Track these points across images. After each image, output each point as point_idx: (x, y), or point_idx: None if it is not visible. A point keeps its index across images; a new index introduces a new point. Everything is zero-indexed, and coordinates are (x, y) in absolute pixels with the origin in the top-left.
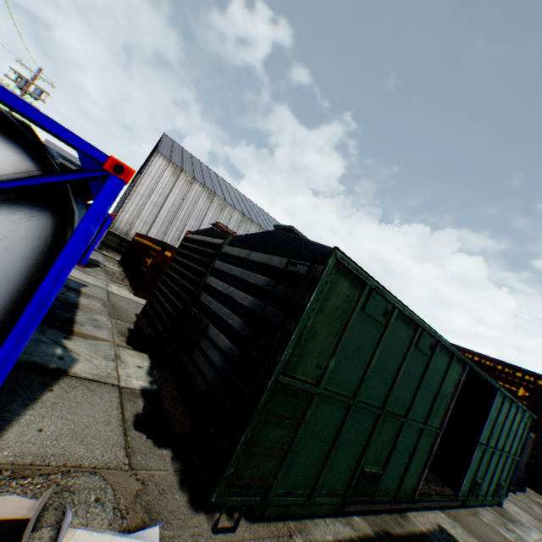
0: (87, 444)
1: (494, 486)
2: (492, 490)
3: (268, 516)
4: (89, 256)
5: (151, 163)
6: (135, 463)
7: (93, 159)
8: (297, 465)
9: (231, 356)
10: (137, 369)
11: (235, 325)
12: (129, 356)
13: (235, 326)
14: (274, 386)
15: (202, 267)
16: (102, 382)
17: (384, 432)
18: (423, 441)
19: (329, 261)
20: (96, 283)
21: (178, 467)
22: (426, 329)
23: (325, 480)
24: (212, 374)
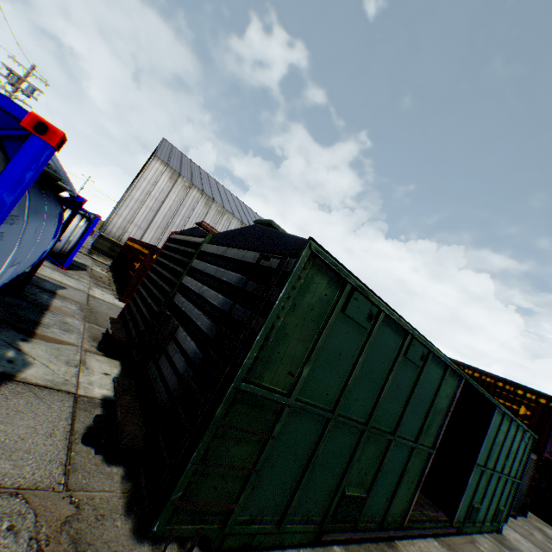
0: (17, 459)
1: (492, 511)
2: (491, 516)
3: (228, 547)
4: (73, 258)
5: (147, 167)
6: (73, 483)
7: (10, 115)
8: (264, 487)
9: (195, 360)
10: (103, 376)
11: (202, 327)
12: (97, 362)
13: (202, 328)
14: (235, 395)
15: (181, 267)
16: (55, 389)
17: (368, 450)
18: (414, 461)
19: (303, 253)
20: (78, 286)
21: (128, 487)
22: (416, 337)
23: (299, 505)
24: (174, 381)
